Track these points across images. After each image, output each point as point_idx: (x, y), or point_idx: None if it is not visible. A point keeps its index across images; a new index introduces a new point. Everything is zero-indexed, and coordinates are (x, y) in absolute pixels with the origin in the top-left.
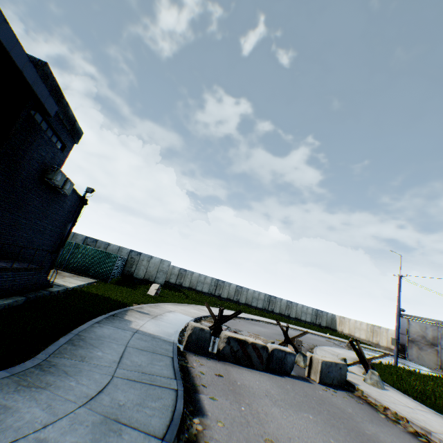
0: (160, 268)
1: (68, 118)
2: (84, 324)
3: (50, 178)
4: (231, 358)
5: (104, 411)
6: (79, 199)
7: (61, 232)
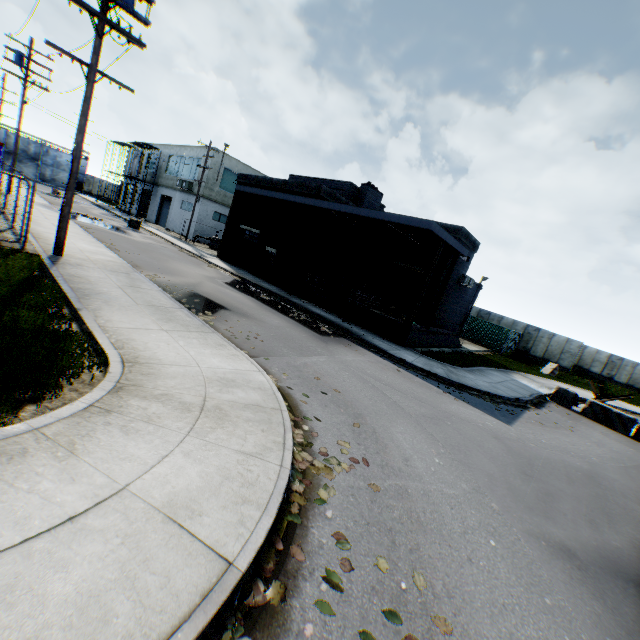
0: (564, 349)
1: (471, 242)
2: (482, 367)
3: (462, 282)
4: (591, 417)
5: (492, 385)
6: (476, 286)
7: (464, 311)
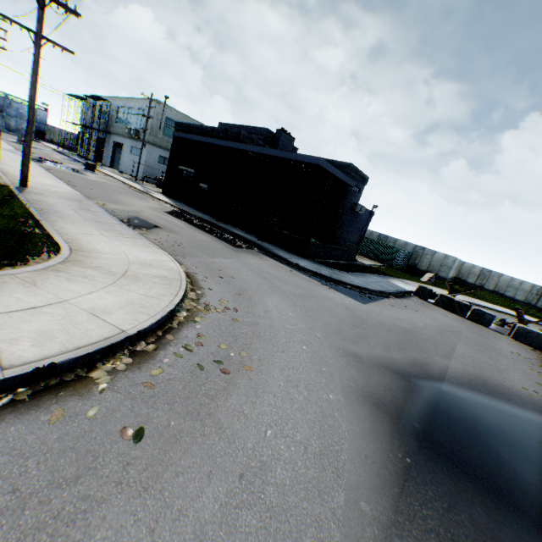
0: (443, 263)
1: (361, 176)
2: (367, 273)
3: (354, 208)
4: (440, 305)
5: (366, 283)
6: (369, 212)
7: (360, 233)
